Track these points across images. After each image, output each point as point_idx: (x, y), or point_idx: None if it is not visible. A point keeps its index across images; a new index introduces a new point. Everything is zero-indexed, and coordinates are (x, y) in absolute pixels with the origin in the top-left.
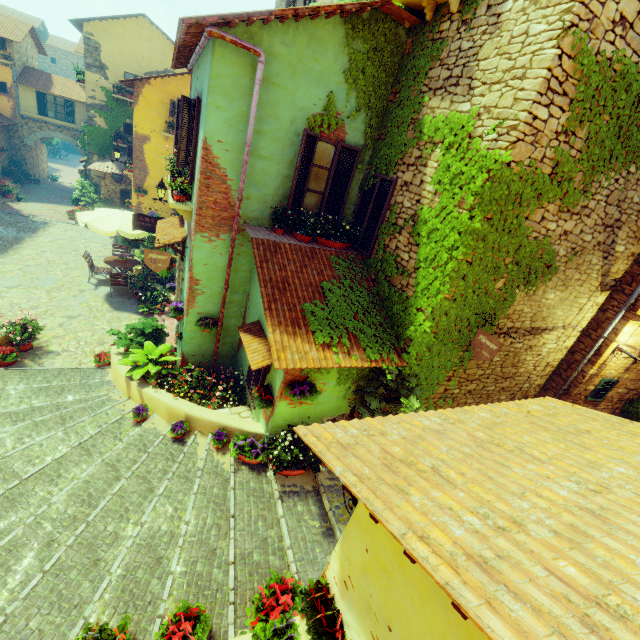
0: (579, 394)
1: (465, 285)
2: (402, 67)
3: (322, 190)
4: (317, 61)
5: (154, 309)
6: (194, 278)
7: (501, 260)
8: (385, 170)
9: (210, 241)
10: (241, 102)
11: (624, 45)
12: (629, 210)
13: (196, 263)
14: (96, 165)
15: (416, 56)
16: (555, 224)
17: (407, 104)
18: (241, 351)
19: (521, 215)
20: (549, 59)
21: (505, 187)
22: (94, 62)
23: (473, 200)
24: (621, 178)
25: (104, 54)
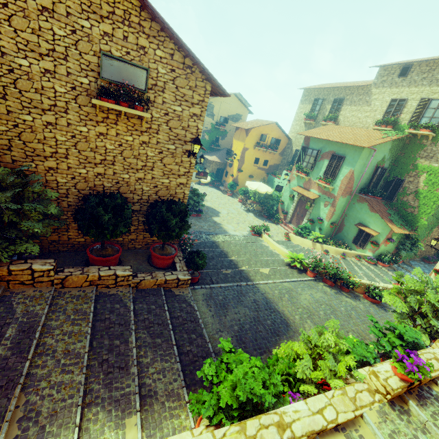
0: None
1: (436, 211)
2: (405, 147)
3: (374, 181)
4: (384, 148)
5: (278, 221)
6: (335, 209)
7: None
8: (399, 176)
9: (343, 198)
10: (364, 160)
11: None
12: None
13: (337, 205)
14: (211, 158)
15: (412, 146)
16: None
17: (408, 158)
18: (340, 234)
19: None
20: None
21: None
22: (210, 113)
23: None
24: None
25: (215, 109)
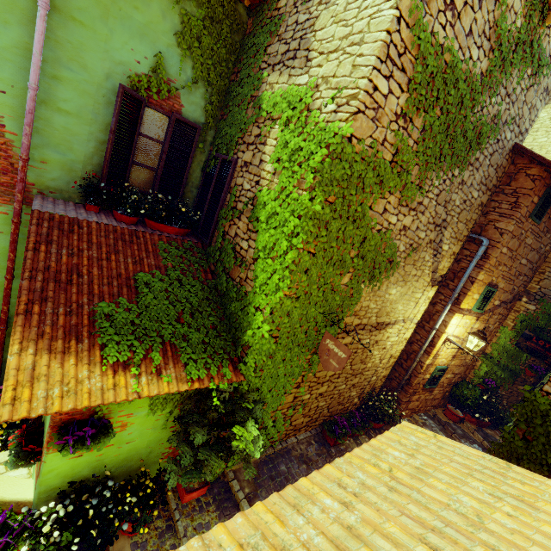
0: (418, 383)
1: (309, 280)
2: (243, 46)
3: (155, 166)
4: (139, 10)
5: None
6: None
7: (346, 252)
8: (226, 150)
9: None
10: (22, 30)
11: (453, 36)
12: (452, 212)
13: None
14: None
15: (256, 33)
16: (396, 218)
17: (247, 81)
18: None
19: (365, 203)
20: (388, 20)
21: (347, 165)
22: None
23: (313, 179)
24: (447, 179)
25: None
